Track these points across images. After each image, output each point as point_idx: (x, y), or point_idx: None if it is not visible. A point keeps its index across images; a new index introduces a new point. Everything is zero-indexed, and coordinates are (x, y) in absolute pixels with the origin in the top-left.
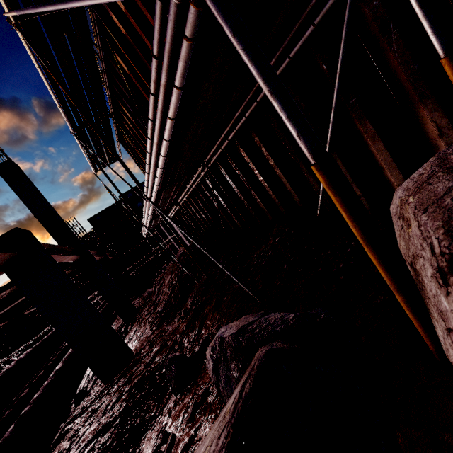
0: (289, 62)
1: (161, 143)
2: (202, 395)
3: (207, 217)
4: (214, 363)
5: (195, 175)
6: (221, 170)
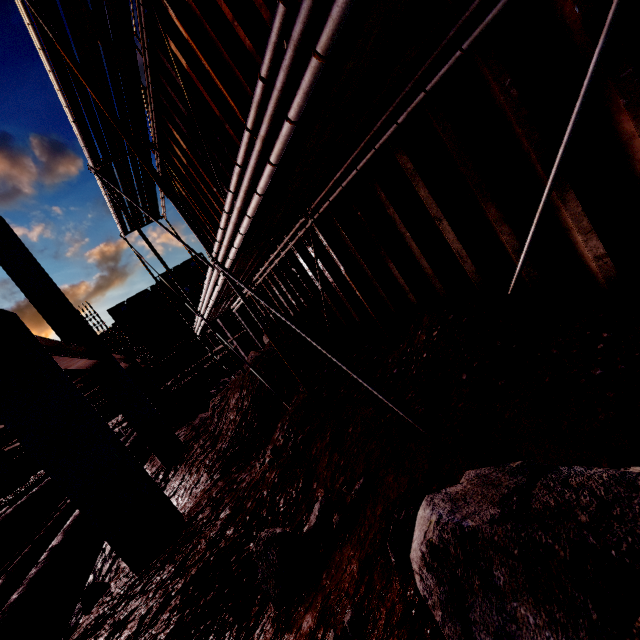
0: (506, 5)
1: (267, 144)
2: (350, 624)
3: (298, 304)
4: (446, 590)
5: (287, 236)
6: (335, 225)
